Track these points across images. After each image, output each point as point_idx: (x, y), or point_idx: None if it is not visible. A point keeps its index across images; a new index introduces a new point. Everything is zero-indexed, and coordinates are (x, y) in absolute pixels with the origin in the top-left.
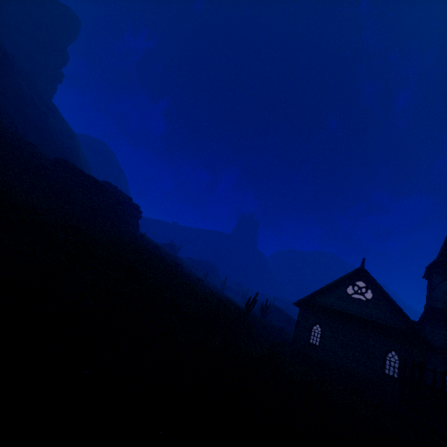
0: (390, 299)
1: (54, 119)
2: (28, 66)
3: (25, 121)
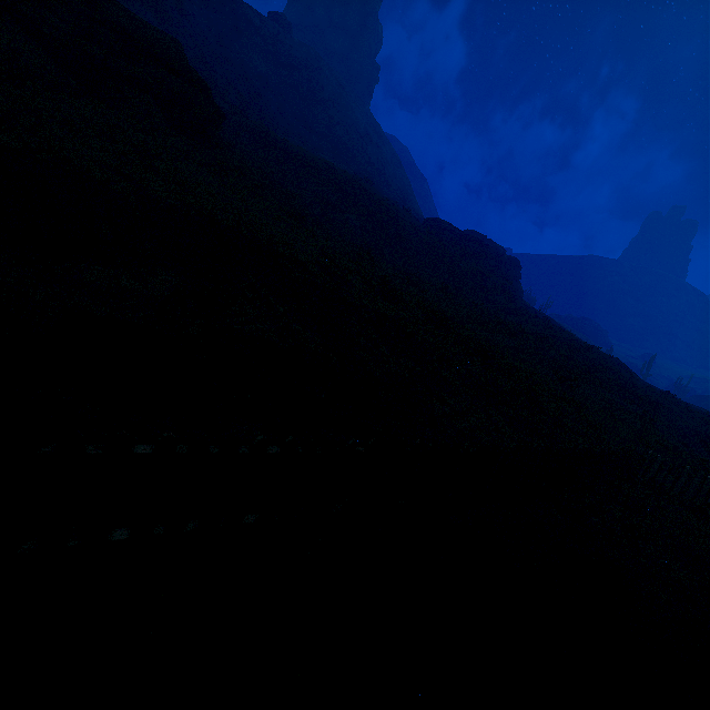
0: None
1: (384, 148)
2: (344, 77)
3: (373, 171)
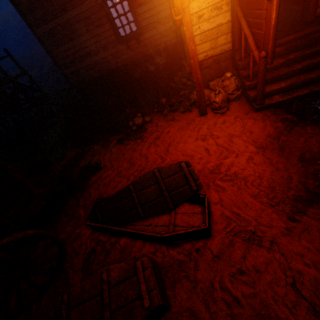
0: None
1: None
2: None
3: None
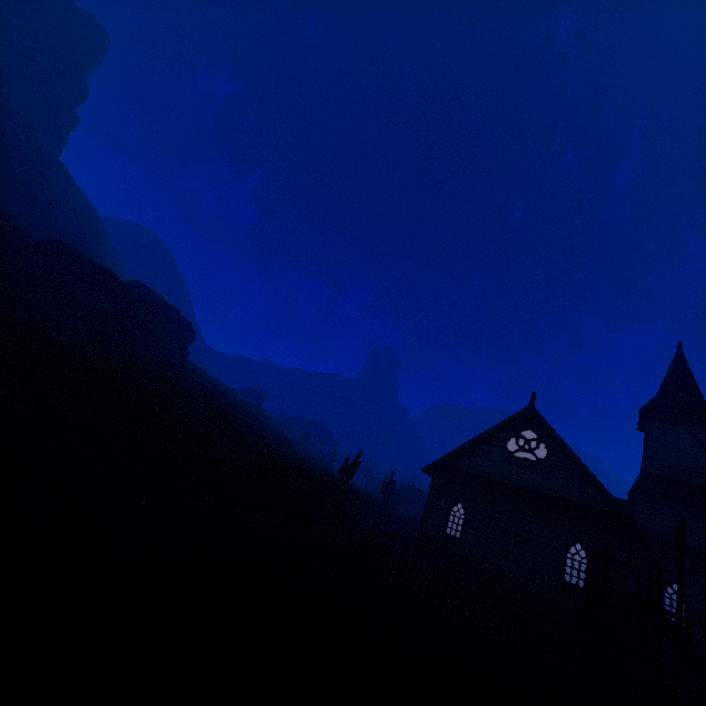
0: (574, 457)
1: (58, 185)
2: (19, 102)
3: (4, 183)
